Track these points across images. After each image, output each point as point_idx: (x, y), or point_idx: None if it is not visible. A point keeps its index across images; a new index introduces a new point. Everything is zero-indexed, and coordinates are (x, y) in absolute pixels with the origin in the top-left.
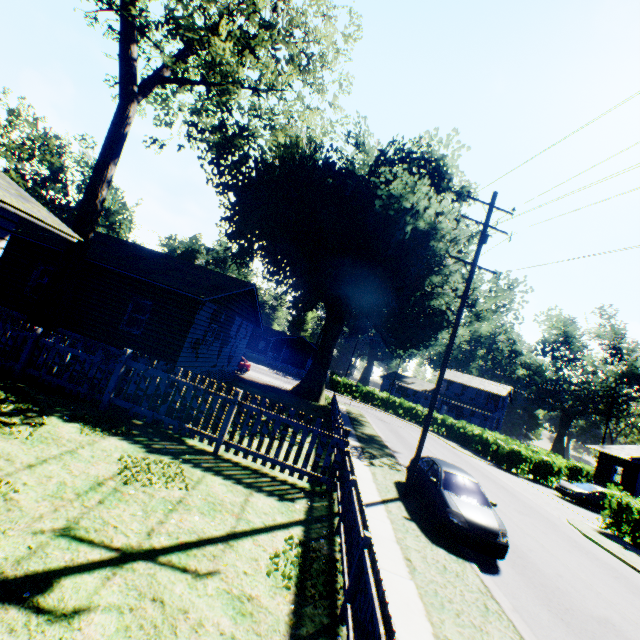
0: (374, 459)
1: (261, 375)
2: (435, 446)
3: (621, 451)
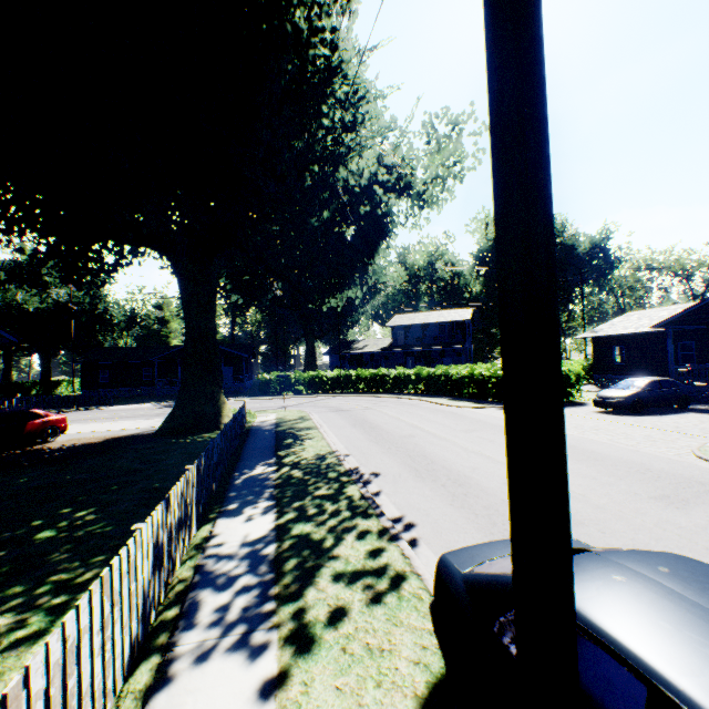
0: (314, 580)
1: (114, 423)
2: (426, 417)
3: (616, 328)
